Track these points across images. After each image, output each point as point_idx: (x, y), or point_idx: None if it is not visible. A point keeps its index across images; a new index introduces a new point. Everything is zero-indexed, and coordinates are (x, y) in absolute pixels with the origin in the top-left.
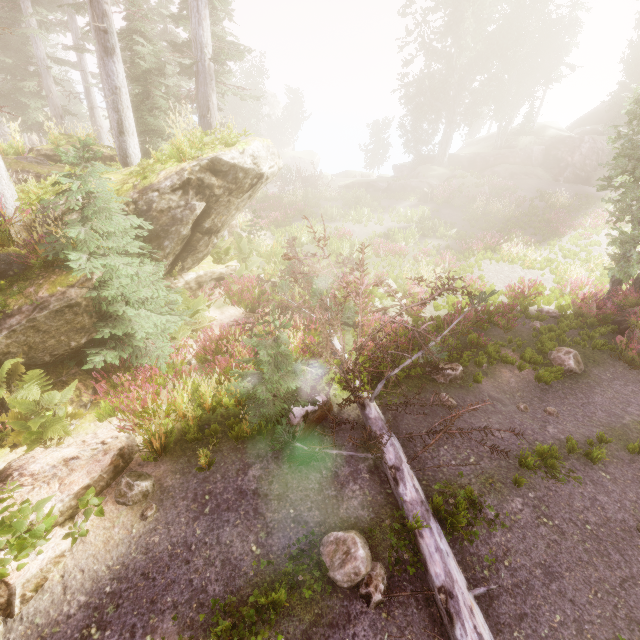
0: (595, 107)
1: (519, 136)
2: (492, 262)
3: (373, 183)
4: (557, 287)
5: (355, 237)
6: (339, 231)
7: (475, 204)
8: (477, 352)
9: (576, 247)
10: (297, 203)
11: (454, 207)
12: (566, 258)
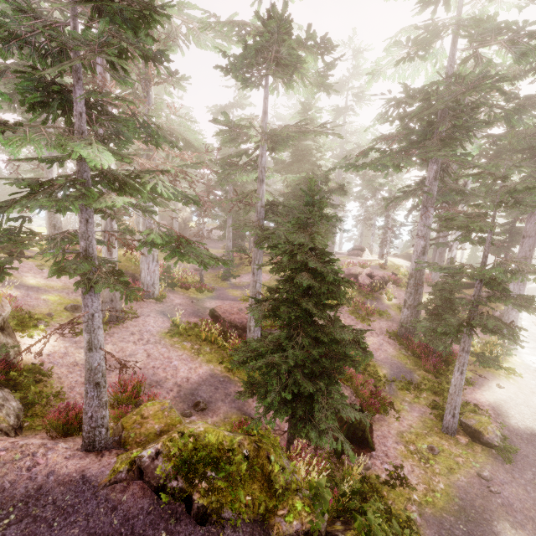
0: None
1: None
2: None
3: None
4: None
5: None
6: None
7: None
8: None
9: None
10: None
11: None
12: None
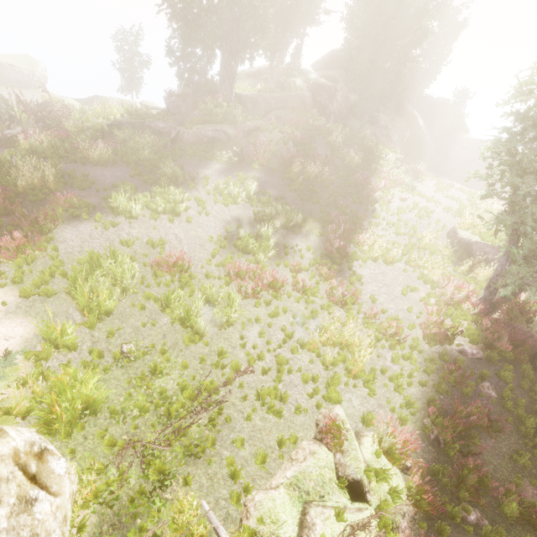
0: (327, 53)
1: (290, 78)
2: (359, 262)
3: (149, 123)
4: (438, 295)
5: (187, 254)
6: (166, 260)
7: (293, 168)
8: (524, 531)
9: (391, 216)
10: (49, 185)
11: (272, 171)
12: (397, 235)
